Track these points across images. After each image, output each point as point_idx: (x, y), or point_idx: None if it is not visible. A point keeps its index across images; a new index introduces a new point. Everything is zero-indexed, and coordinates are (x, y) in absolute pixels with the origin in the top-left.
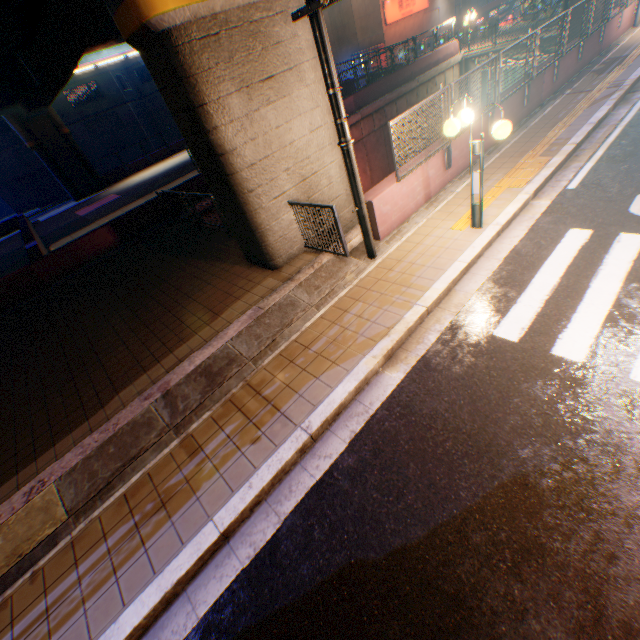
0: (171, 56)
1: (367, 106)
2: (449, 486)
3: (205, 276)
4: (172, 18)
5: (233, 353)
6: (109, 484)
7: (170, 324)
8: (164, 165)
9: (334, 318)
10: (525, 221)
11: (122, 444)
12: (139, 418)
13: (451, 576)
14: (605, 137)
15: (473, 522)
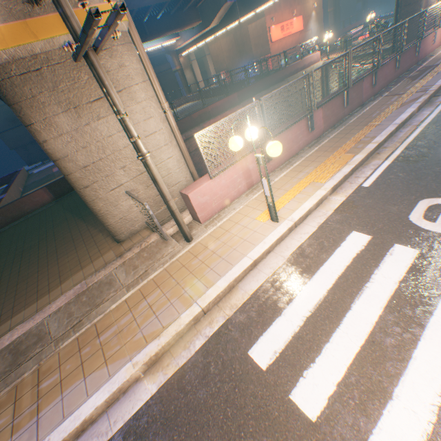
0: None
1: (248, 99)
2: None
3: (78, 239)
4: None
5: (44, 330)
6: None
7: (30, 285)
8: None
9: (133, 303)
10: (319, 216)
11: None
12: None
13: None
14: (406, 136)
15: None
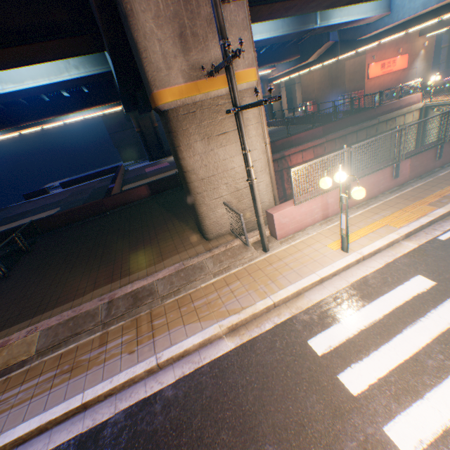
0: (167, 122)
1: (332, 133)
2: (209, 445)
3: (173, 231)
4: (169, 105)
5: (154, 289)
6: (60, 343)
7: (139, 256)
8: None
9: (218, 287)
10: (387, 256)
11: (77, 322)
12: (92, 310)
13: None
14: None
15: None
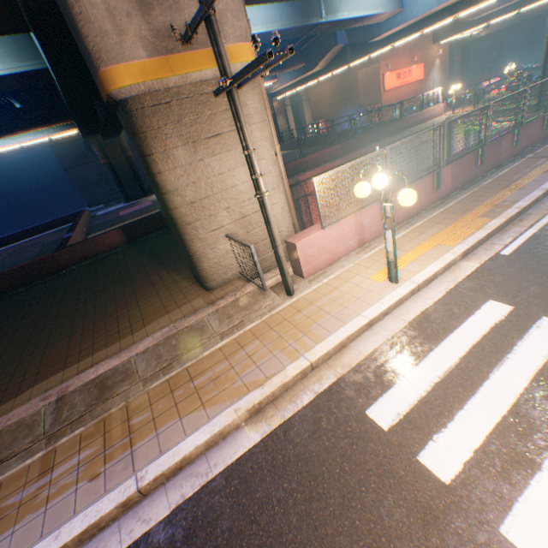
0: (127, 118)
1: (352, 152)
2: None
3: (159, 284)
4: (129, 91)
5: (132, 369)
6: None
7: (109, 325)
8: None
9: (229, 352)
10: (446, 282)
11: (1, 442)
12: (28, 418)
13: None
14: None
15: None
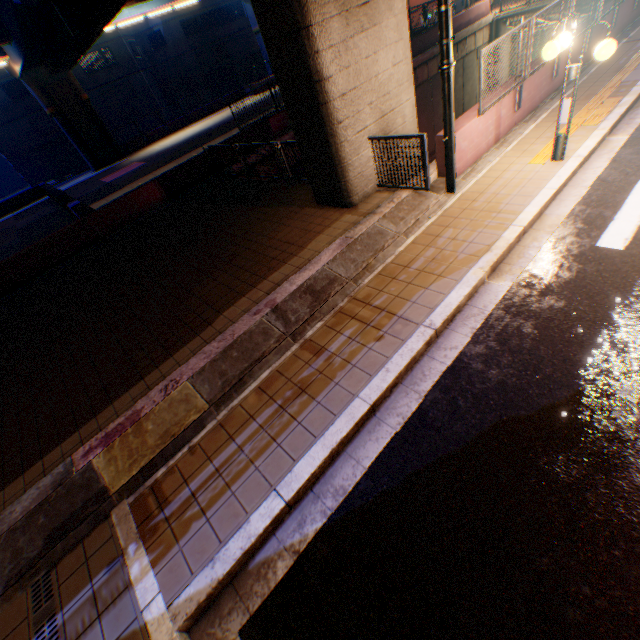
0: None
1: None
2: (584, 359)
3: (274, 219)
4: None
5: (331, 275)
6: (240, 380)
7: (252, 258)
8: (183, 134)
9: (426, 243)
10: (604, 154)
11: (243, 349)
12: (254, 329)
13: (605, 420)
14: None
15: (616, 382)
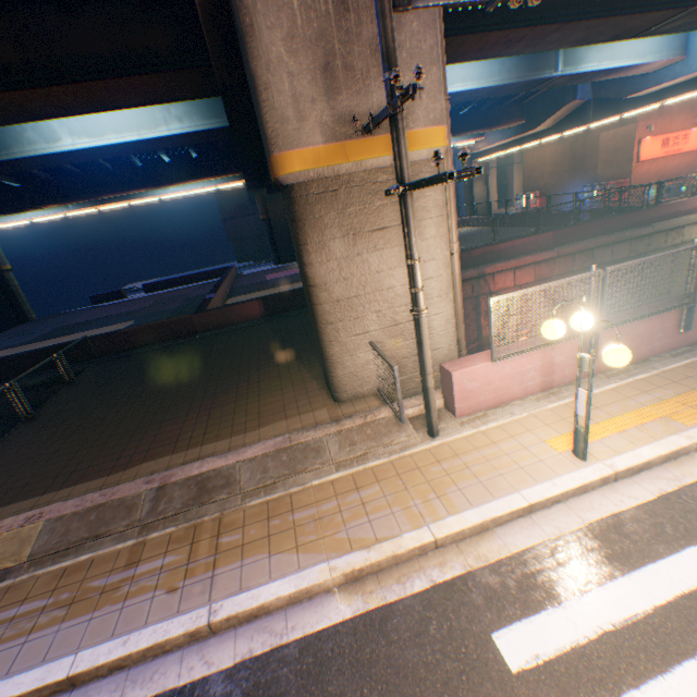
0: (289, 203)
1: (569, 244)
2: None
3: (286, 378)
4: (296, 177)
5: (234, 476)
6: (68, 549)
7: (225, 414)
8: None
9: (341, 489)
10: (664, 479)
11: (102, 516)
12: (129, 498)
13: None
14: None
15: None
